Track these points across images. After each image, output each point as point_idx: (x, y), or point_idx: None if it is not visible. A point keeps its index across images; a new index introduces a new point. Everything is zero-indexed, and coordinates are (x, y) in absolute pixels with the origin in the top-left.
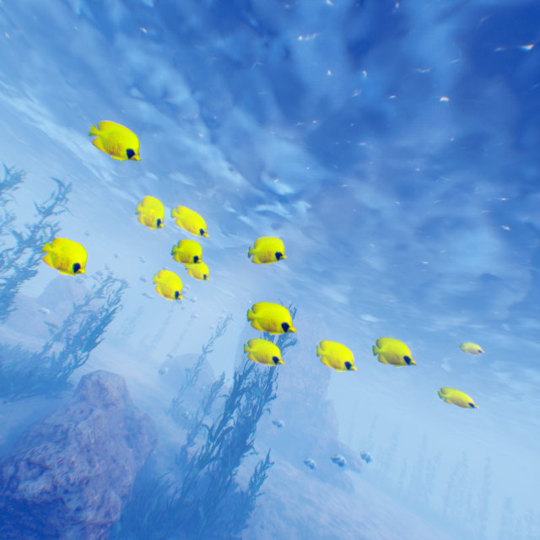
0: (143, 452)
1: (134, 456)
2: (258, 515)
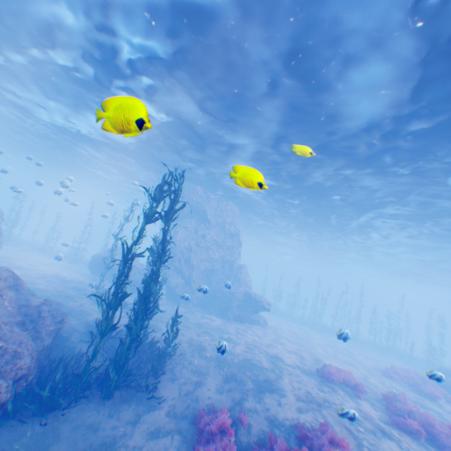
0: (47, 333)
1: (32, 339)
2: (179, 360)
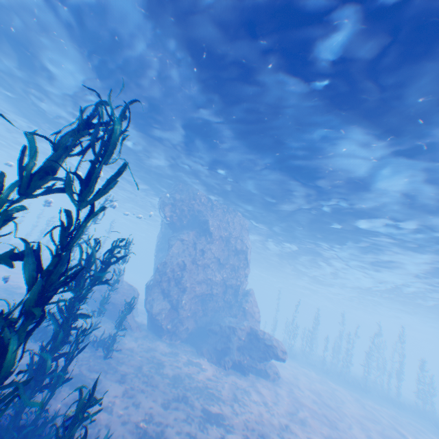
0: None
1: None
2: None
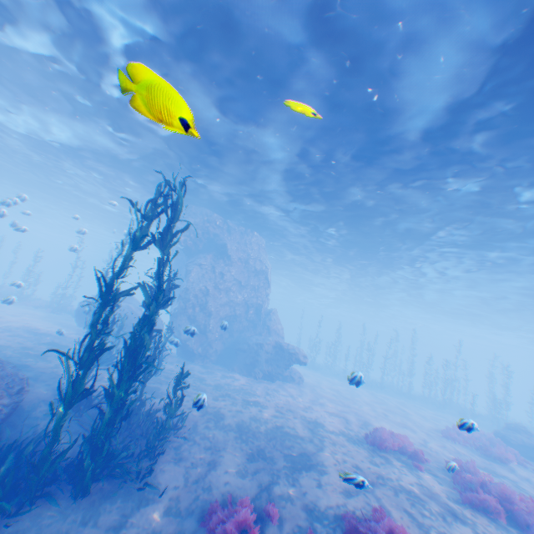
0: None
1: None
2: (188, 434)
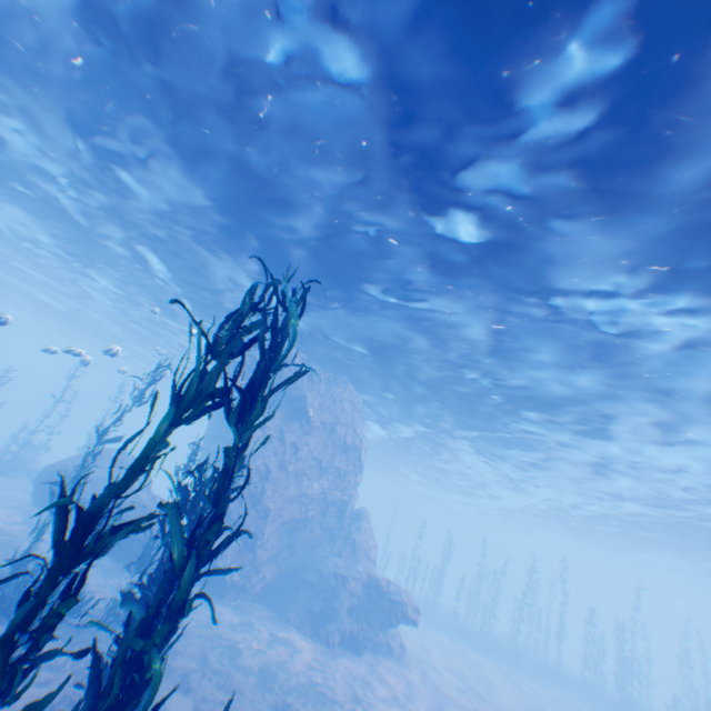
0: None
1: None
2: None
